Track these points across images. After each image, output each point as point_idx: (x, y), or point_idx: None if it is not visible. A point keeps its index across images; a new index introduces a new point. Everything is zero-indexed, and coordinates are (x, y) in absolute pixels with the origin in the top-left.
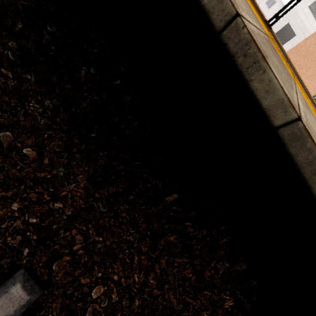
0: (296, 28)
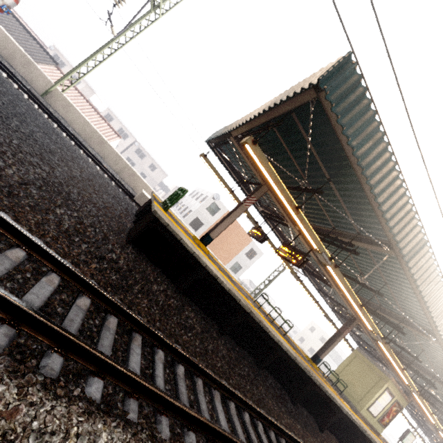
0: (203, 220)
